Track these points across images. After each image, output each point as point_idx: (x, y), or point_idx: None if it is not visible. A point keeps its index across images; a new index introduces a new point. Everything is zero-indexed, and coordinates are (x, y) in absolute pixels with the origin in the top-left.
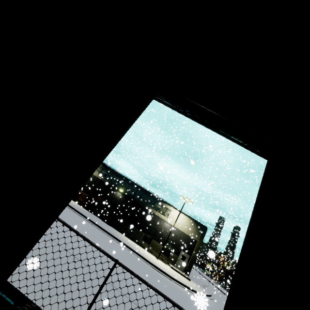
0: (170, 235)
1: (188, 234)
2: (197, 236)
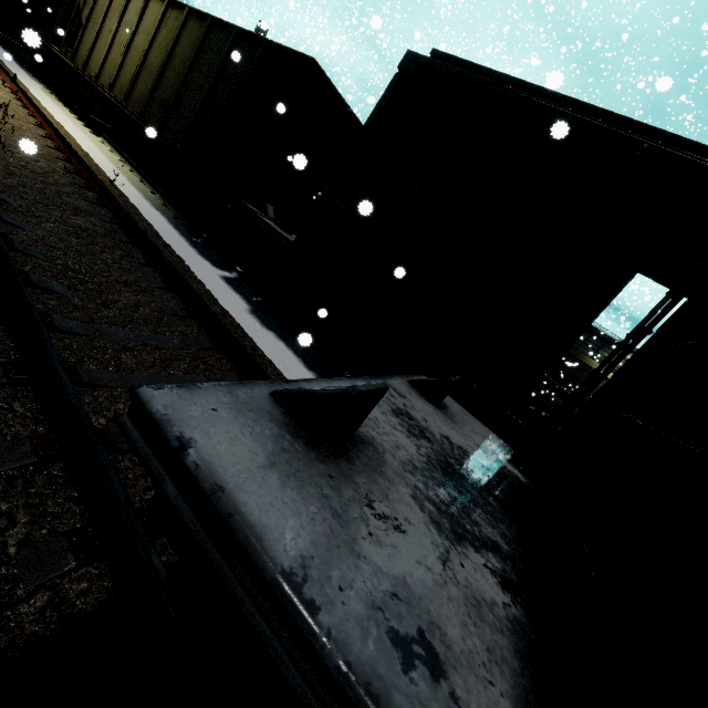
0: None
1: None
2: None
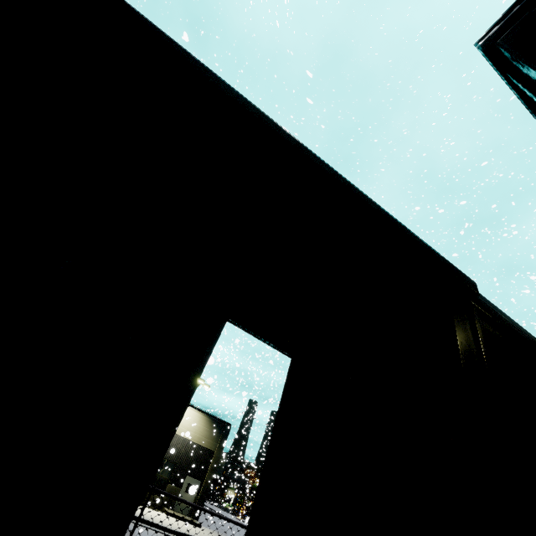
0: (168, 452)
1: (199, 442)
2: (215, 443)
